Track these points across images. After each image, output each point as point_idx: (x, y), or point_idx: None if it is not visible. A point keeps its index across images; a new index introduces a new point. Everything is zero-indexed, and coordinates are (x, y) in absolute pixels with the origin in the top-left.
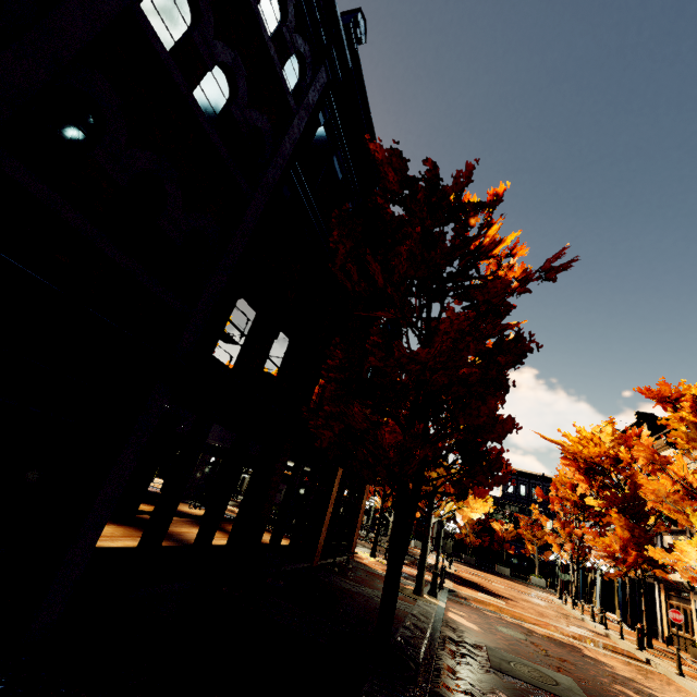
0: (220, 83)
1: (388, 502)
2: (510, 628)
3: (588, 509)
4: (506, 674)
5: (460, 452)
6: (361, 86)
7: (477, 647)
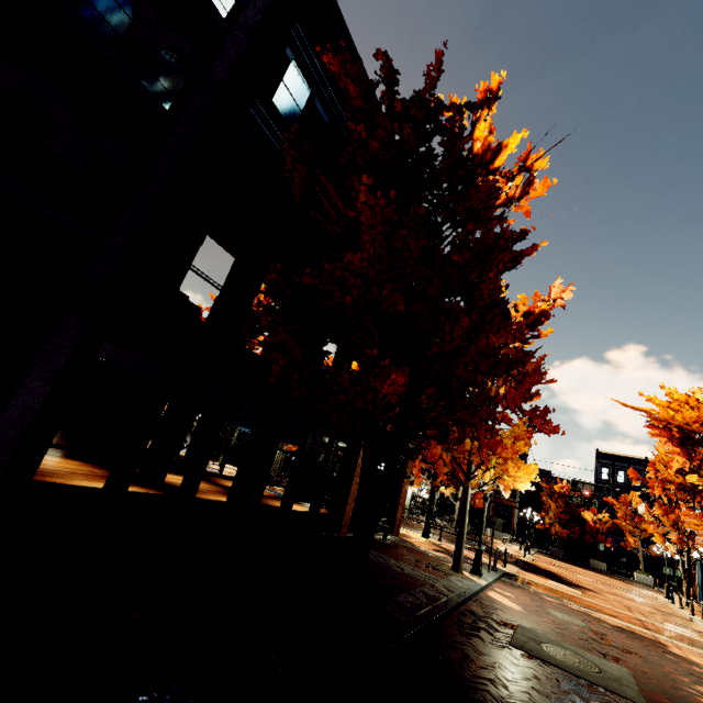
0: (120, 1)
1: (438, 480)
2: (569, 615)
3: (699, 492)
4: (527, 653)
5: (433, 384)
6: (336, 13)
7: (504, 624)
